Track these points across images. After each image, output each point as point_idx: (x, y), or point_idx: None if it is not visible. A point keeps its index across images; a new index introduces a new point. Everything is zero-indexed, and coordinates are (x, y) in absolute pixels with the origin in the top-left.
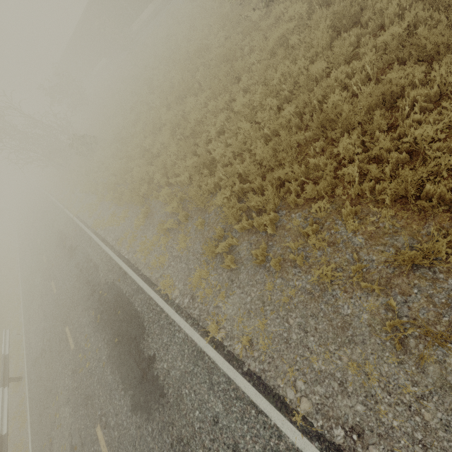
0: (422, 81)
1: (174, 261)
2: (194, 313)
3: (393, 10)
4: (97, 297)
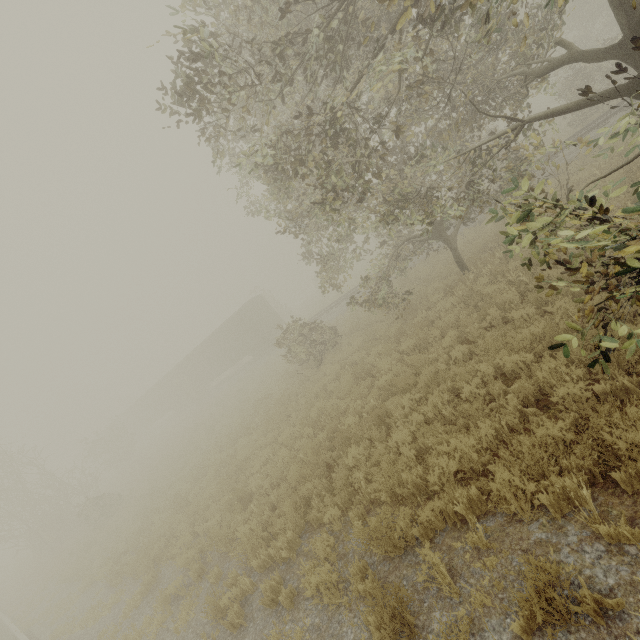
0: (404, 406)
1: None
2: None
3: (386, 367)
4: None
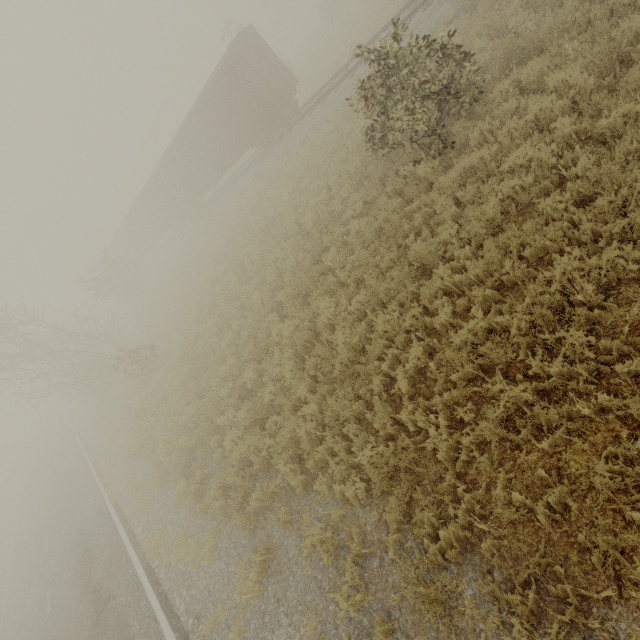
0: None
1: None
2: None
3: None
4: None
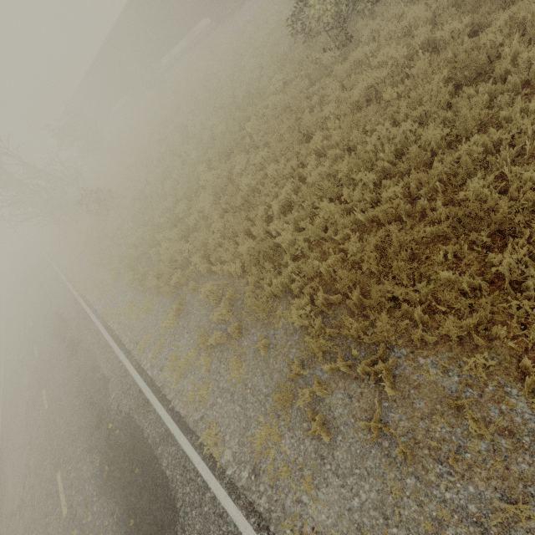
0: None
1: (221, 397)
2: (259, 504)
3: None
4: (105, 434)
